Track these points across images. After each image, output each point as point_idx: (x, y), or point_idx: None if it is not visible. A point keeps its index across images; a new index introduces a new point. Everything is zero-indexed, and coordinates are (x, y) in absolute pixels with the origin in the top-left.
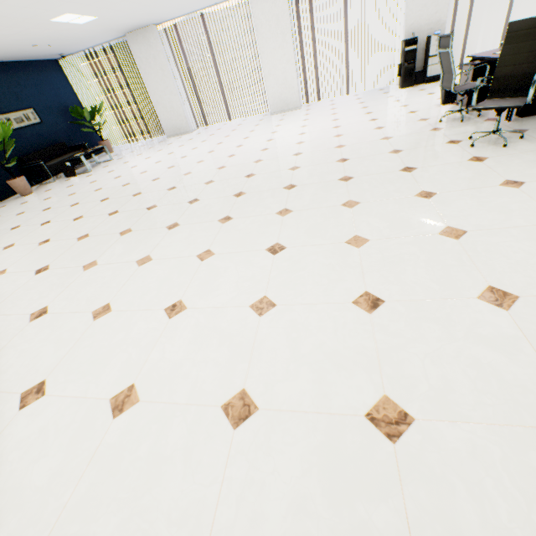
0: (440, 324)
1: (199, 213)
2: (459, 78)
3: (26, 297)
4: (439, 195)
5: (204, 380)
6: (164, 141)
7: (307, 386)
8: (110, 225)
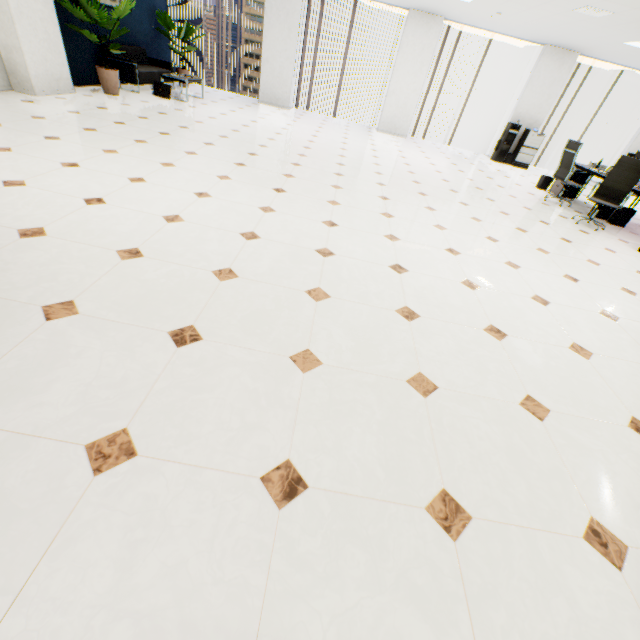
0: (610, 294)
1: (399, 196)
2: (536, 173)
3: (296, 208)
4: (574, 243)
5: (510, 287)
6: (260, 105)
7: (567, 300)
8: (309, 175)
